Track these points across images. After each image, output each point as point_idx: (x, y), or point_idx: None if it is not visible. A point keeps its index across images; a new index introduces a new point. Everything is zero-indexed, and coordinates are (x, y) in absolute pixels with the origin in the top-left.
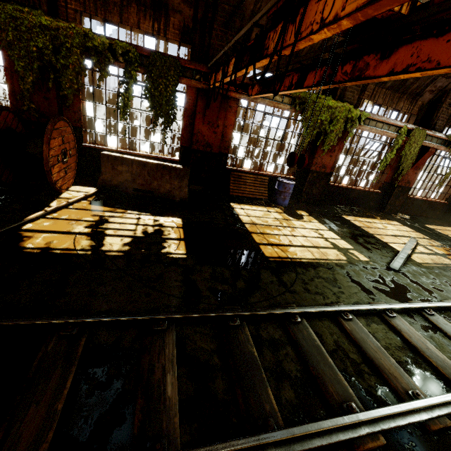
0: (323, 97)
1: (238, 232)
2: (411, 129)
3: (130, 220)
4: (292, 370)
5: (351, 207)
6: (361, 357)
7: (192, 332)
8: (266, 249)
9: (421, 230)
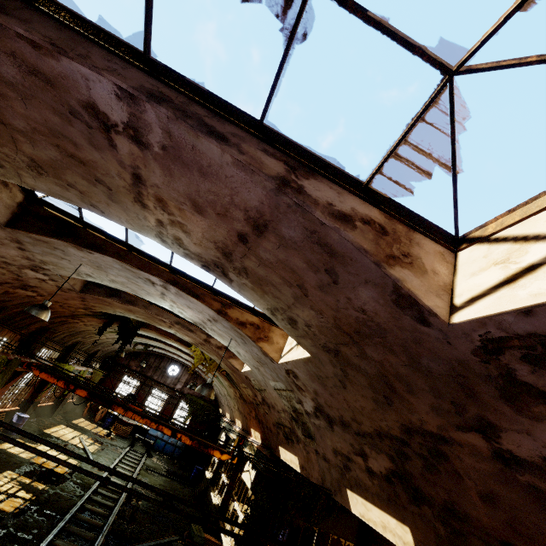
0: (65, 365)
1: (38, 467)
2: (85, 370)
3: (0, 483)
4: (107, 499)
5: (36, 419)
6: (111, 490)
7: (87, 503)
8: (58, 470)
9: (75, 428)
